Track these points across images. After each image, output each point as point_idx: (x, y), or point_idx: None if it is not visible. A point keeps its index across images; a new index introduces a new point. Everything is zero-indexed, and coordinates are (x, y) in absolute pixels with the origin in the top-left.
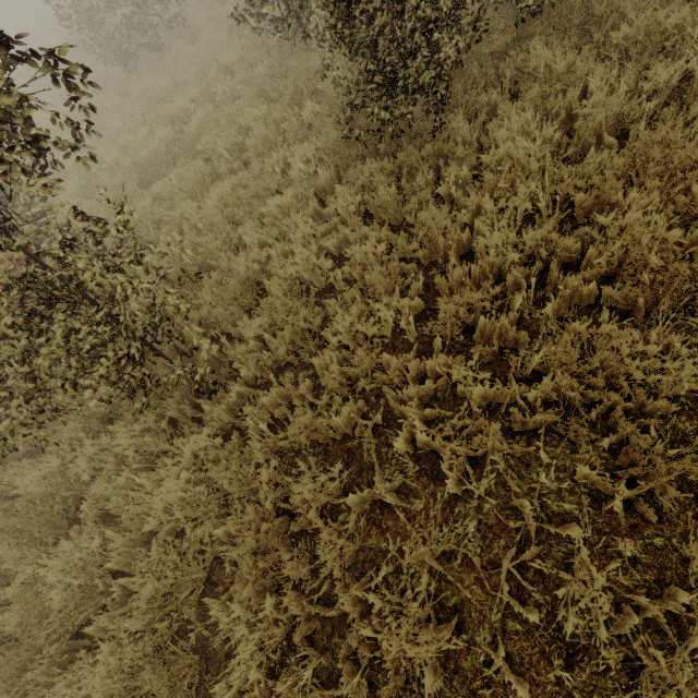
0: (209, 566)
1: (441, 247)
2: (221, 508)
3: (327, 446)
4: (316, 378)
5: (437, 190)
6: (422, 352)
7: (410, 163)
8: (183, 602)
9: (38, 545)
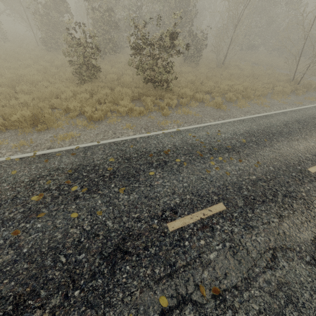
0: None
1: None
2: None
3: None
4: None
5: None
6: None
7: None
8: None
9: None
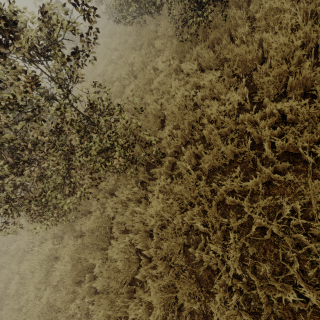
0: (182, 239)
1: (248, 63)
2: (179, 211)
3: (223, 169)
4: (204, 144)
5: (235, 42)
6: (256, 112)
7: (217, 37)
8: (176, 257)
9: (100, 250)
